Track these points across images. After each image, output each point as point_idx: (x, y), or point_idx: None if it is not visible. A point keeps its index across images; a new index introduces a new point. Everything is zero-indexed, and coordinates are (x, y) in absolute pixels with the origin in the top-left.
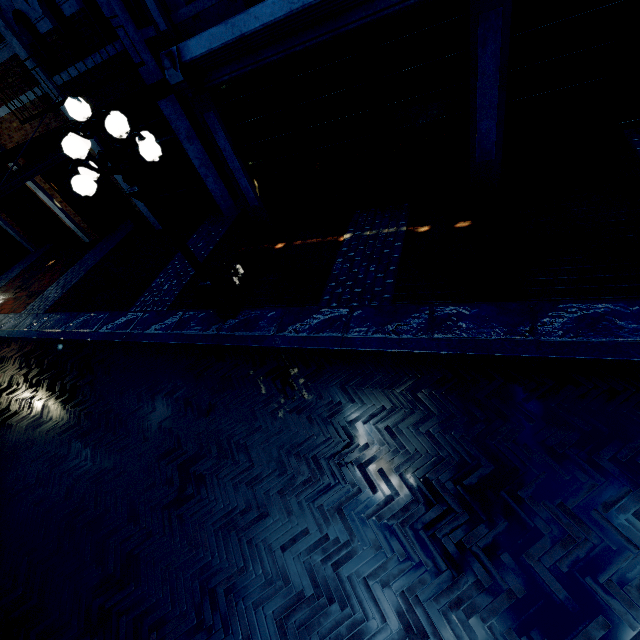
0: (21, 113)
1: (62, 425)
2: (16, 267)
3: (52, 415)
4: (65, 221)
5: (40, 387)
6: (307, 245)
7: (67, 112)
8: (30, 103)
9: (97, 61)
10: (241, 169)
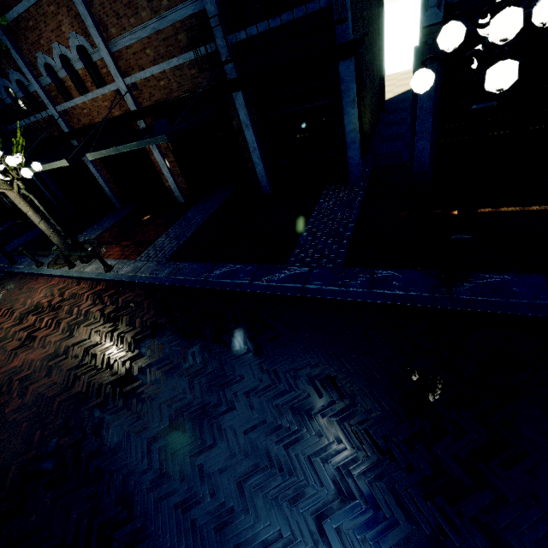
0: (175, 71)
1: (265, 387)
2: (106, 219)
3: (240, 373)
4: (168, 180)
5: (201, 338)
6: (503, 212)
7: (229, 70)
8: (189, 62)
9: (290, 18)
10: (428, 130)
